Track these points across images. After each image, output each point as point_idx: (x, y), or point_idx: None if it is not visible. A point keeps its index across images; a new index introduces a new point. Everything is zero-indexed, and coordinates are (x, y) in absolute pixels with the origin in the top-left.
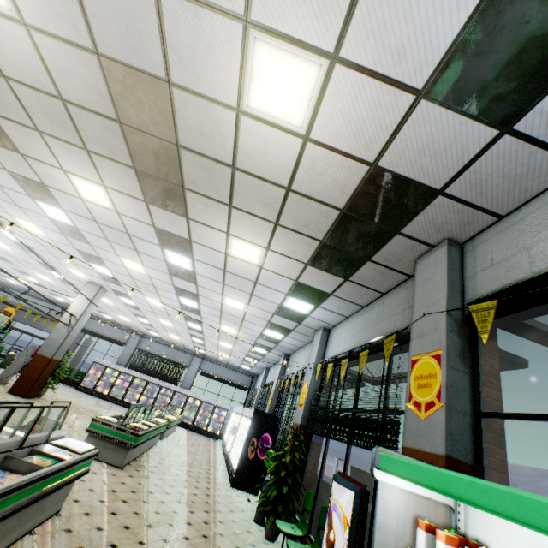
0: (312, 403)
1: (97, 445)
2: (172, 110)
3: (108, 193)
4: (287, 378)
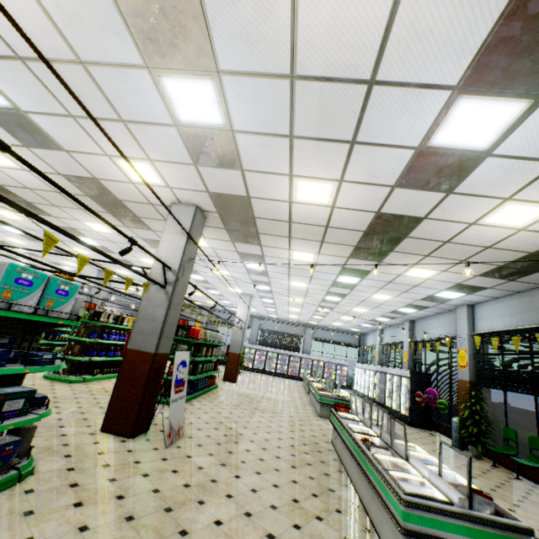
0: (477, 365)
1: (328, 411)
2: (415, 226)
3: (317, 256)
4: (422, 342)
